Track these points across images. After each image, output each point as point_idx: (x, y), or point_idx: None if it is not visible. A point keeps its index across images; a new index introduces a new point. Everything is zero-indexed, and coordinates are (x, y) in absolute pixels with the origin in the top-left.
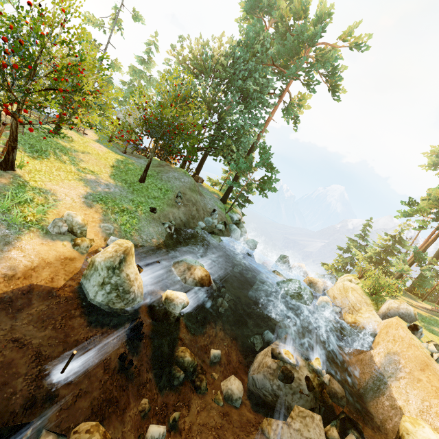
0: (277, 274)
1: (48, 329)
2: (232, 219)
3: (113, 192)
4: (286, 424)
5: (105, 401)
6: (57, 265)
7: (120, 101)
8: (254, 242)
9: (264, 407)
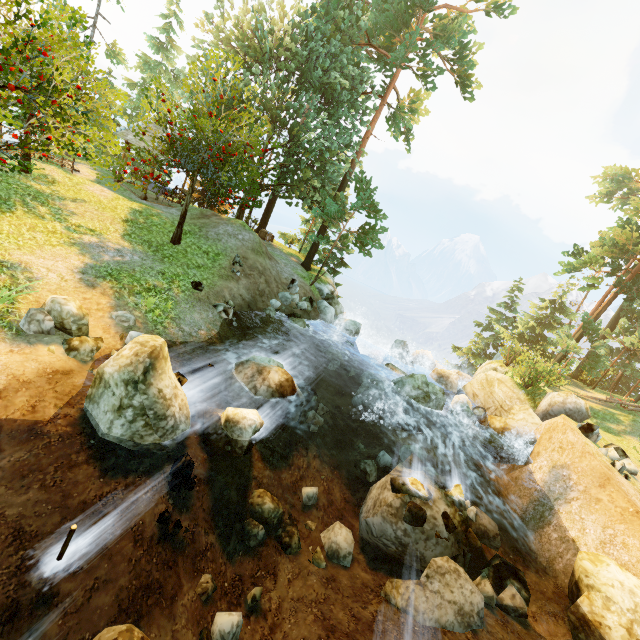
0: (392, 369)
1: (32, 489)
2: (321, 293)
3: (130, 261)
4: (419, 584)
5: (140, 590)
6: (40, 385)
7: (129, 115)
8: (356, 324)
9: (385, 562)
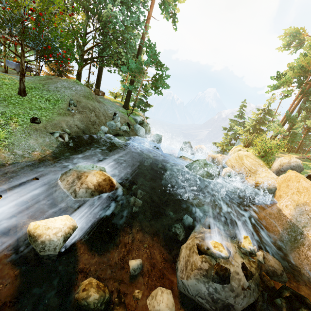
0: (184, 159)
1: None
2: (136, 121)
3: None
4: None
5: None
6: None
7: None
8: (159, 136)
9: None
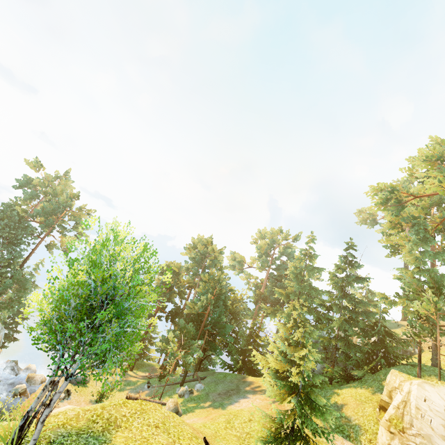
0: None
1: None
2: None
3: None
4: None
5: None
6: None
7: None
8: None
9: None
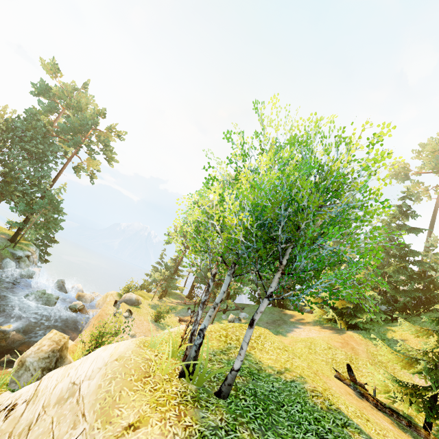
0: None
1: None
2: (14, 255)
3: None
4: None
5: None
6: None
7: None
8: (30, 271)
9: None
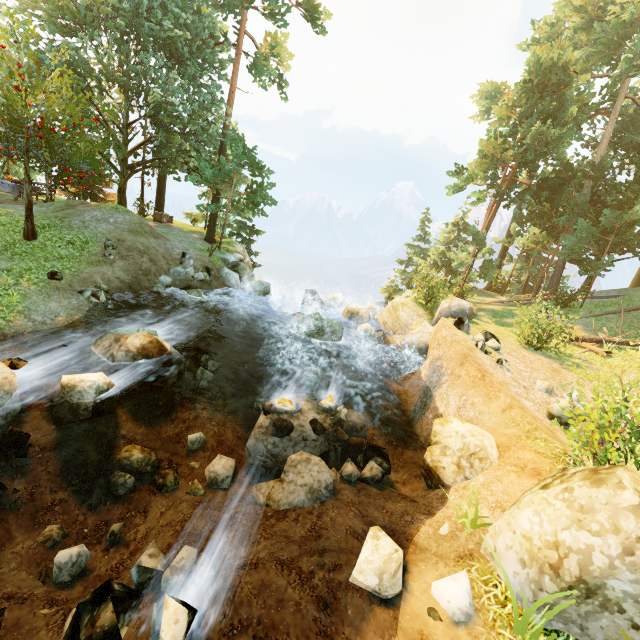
0: (298, 317)
1: None
2: (226, 263)
3: None
4: (279, 481)
5: None
6: None
7: None
8: (263, 284)
9: (268, 476)
